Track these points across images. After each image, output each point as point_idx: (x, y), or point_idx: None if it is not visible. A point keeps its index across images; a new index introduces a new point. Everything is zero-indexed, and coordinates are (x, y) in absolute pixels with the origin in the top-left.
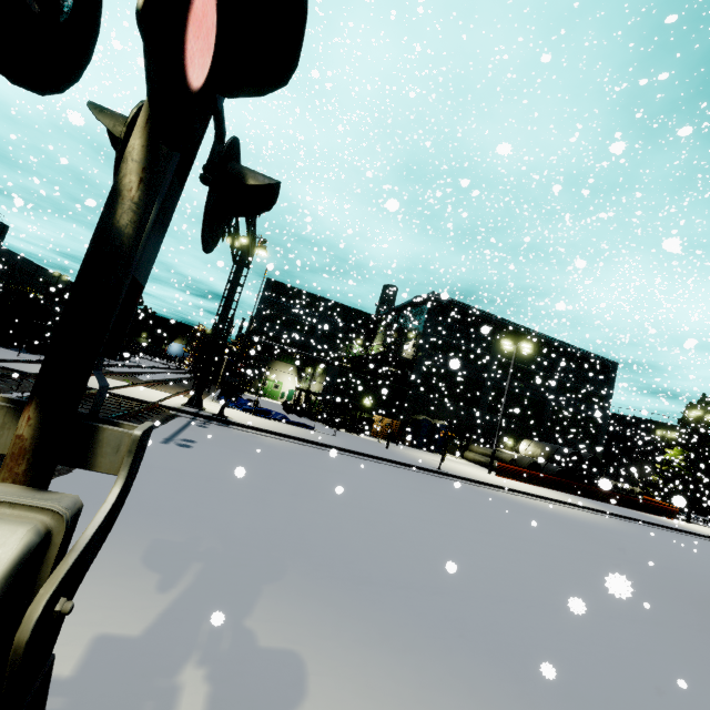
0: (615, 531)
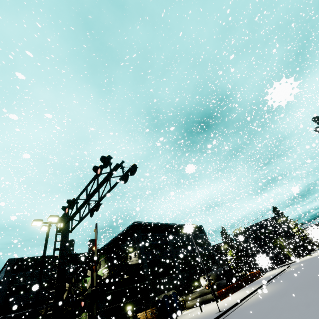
0: (289, 284)
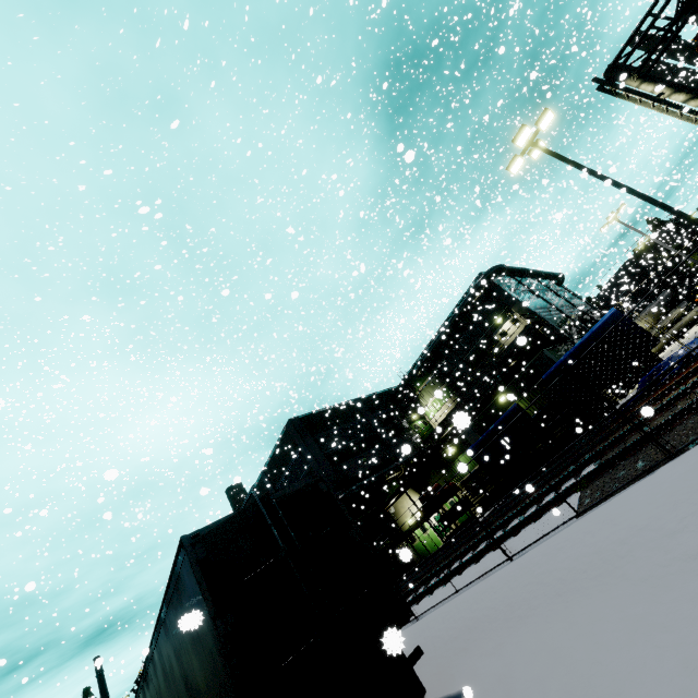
0: None
